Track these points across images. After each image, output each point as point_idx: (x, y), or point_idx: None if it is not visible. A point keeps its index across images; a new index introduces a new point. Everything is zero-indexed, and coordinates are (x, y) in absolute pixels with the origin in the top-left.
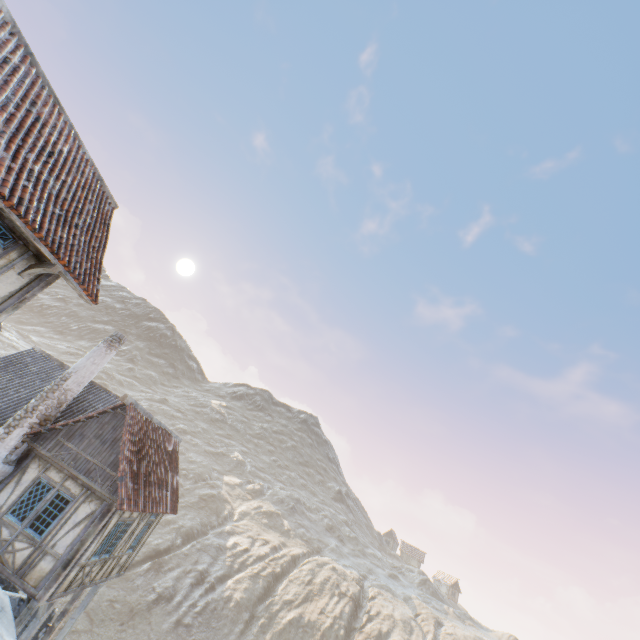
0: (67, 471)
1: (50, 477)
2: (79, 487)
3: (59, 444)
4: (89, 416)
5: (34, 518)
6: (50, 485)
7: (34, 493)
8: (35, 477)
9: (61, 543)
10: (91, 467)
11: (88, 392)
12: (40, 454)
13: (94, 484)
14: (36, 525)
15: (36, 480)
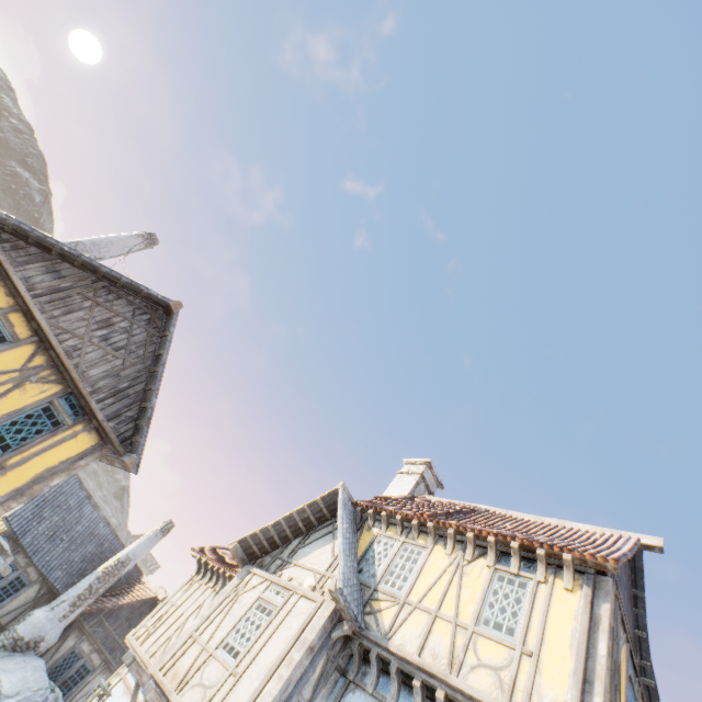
0: (97, 645)
1: (83, 648)
2: (100, 660)
3: (99, 621)
4: (131, 603)
5: (62, 682)
6: (81, 655)
7: (67, 660)
8: (72, 646)
9: None
10: (116, 646)
11: (106, 538)
12: (82, 626)
13: (114, 661)
14: (62, 688)
15: (72, 649)
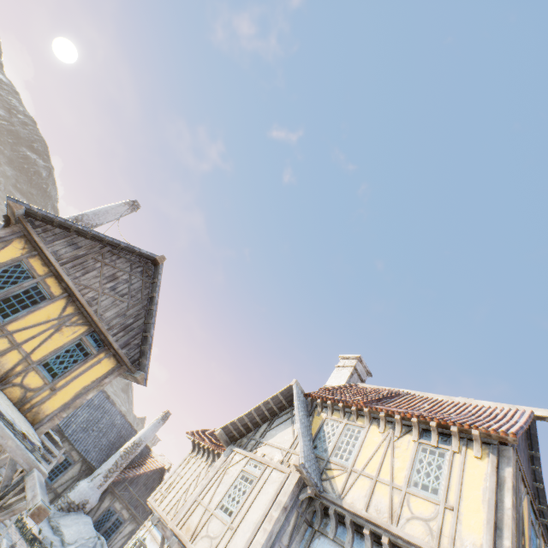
0: (125, 504)
1: (115, 506)
2: (128, 514)
3: (125, 487)
4: (146, 472)
5: (103, 531)
6: (114, 511)
7: (106, 516)
8: (108, 505)
9: (114, 547)
10: (138, 504)
11: (123, 426)
12: (113, 491)
13: (138, 515)
14: (104, 535)
15: (108, 507)
